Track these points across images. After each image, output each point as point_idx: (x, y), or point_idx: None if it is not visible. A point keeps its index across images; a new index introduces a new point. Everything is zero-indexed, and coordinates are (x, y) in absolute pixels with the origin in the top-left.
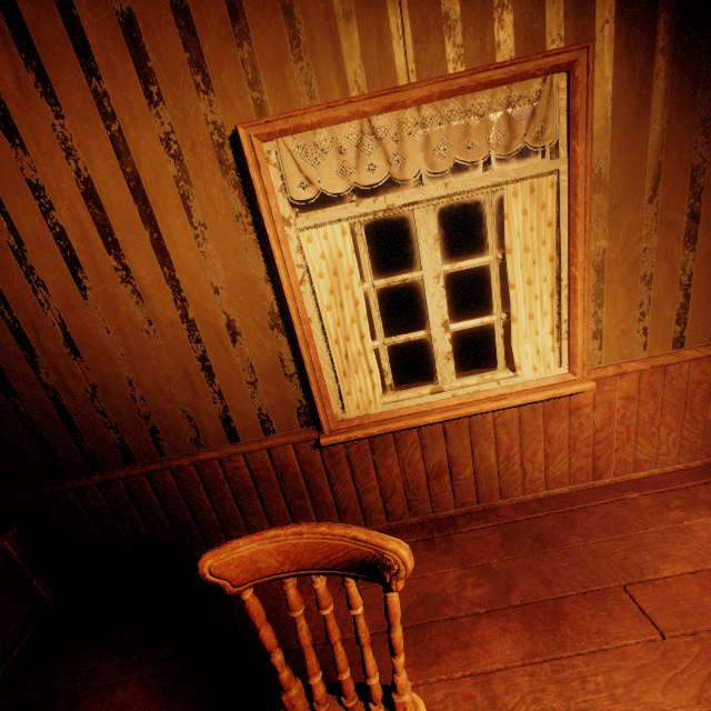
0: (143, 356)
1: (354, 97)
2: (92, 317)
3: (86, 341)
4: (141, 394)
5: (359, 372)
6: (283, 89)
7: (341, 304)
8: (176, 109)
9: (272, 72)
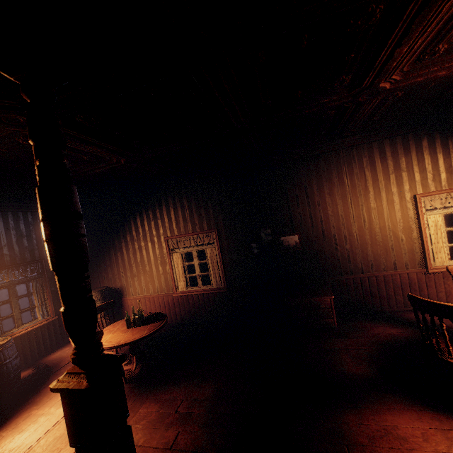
0: (375, 243)
1: (446, 189)
2: (365, 233)
3: (361, 239)
4: (371, 254)
5: (441, 252)
6: (425, 187)
7: (436, 234)
8: (398, 191)
9: (423, 184)
